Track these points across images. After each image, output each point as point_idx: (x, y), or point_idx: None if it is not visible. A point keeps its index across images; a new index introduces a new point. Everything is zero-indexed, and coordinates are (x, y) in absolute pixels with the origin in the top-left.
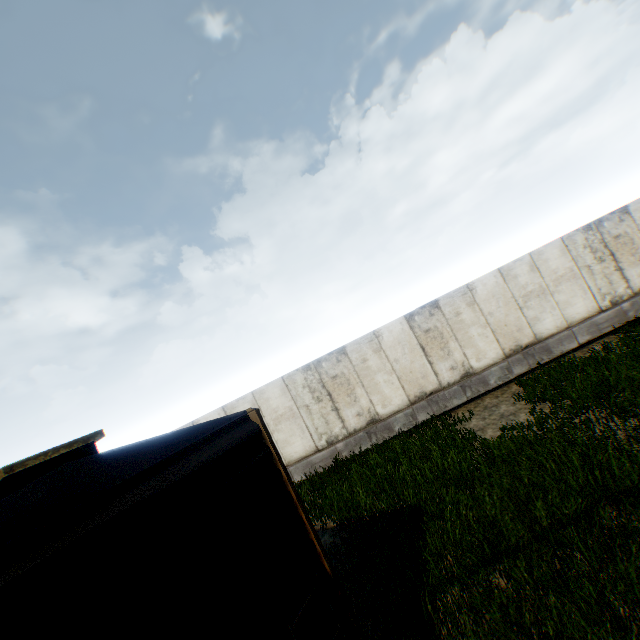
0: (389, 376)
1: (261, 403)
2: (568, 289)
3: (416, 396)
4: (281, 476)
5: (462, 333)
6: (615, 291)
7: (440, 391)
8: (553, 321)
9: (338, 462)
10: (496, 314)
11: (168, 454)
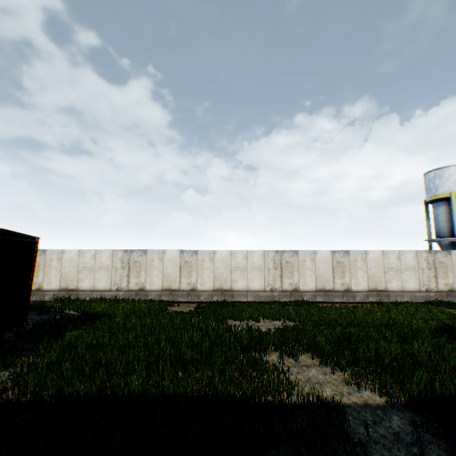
0: (159, 273)
1: (98, 257)
2: (256, 274)
3: (166, 288)
4: (35, 256)
5: (201, 270)
6: (275, 285)
7: (178, 291)
8: (242, 285)
9: (115, 299)
10: (220, 269)
11: (5, 233)
